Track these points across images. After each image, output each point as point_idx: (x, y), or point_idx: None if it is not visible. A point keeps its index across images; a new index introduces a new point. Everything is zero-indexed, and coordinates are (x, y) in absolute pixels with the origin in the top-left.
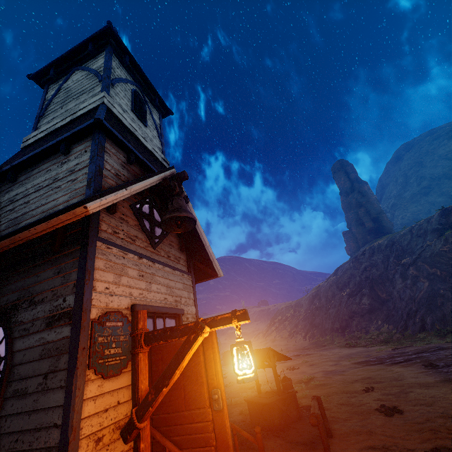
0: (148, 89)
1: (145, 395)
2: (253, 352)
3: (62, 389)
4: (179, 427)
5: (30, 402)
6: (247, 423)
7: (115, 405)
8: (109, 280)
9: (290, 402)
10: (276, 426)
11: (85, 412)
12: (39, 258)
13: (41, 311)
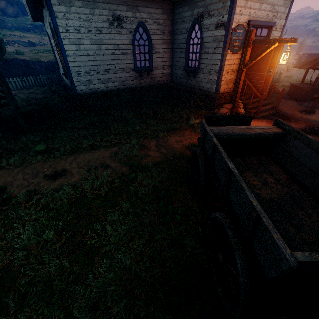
0: None
1: (246, 62)
2: (289, 56)
3: (220, 54)
4: (252, 77)
5: (209, 56)
6: (284, 94)
7: (233, 64)
8: (241, 6)
9: (316, 92)
10: (298, 98)
11: (225, 63)
12: None
13: (213, 21)
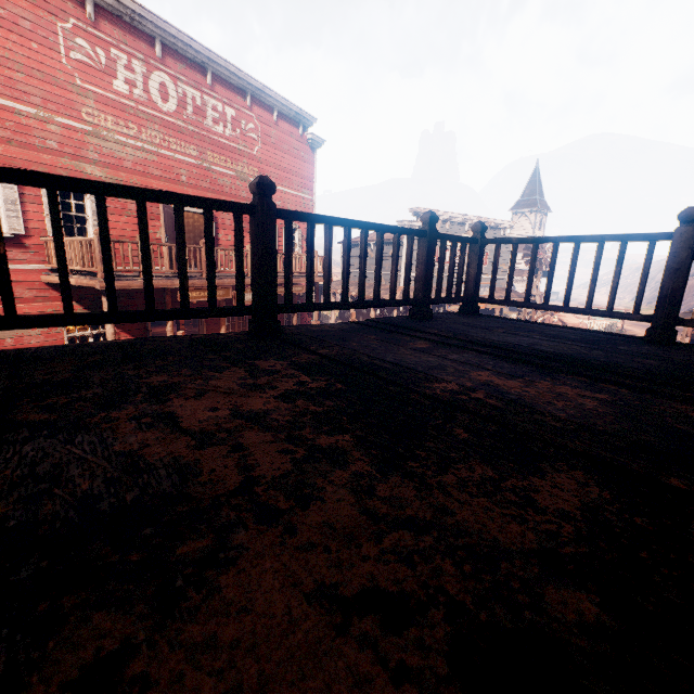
0: (545, 211)
1: None
2: None
3: None
4: None
5: None
6: None
7: None
8: None
9: None
10: None
11: None
12: (519, 277)
13: (520, 285)
